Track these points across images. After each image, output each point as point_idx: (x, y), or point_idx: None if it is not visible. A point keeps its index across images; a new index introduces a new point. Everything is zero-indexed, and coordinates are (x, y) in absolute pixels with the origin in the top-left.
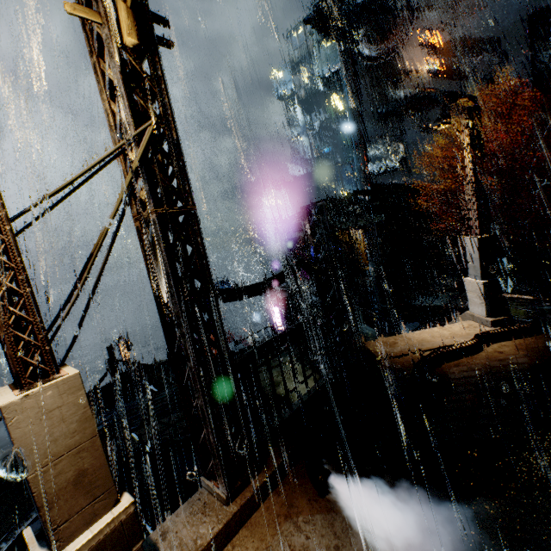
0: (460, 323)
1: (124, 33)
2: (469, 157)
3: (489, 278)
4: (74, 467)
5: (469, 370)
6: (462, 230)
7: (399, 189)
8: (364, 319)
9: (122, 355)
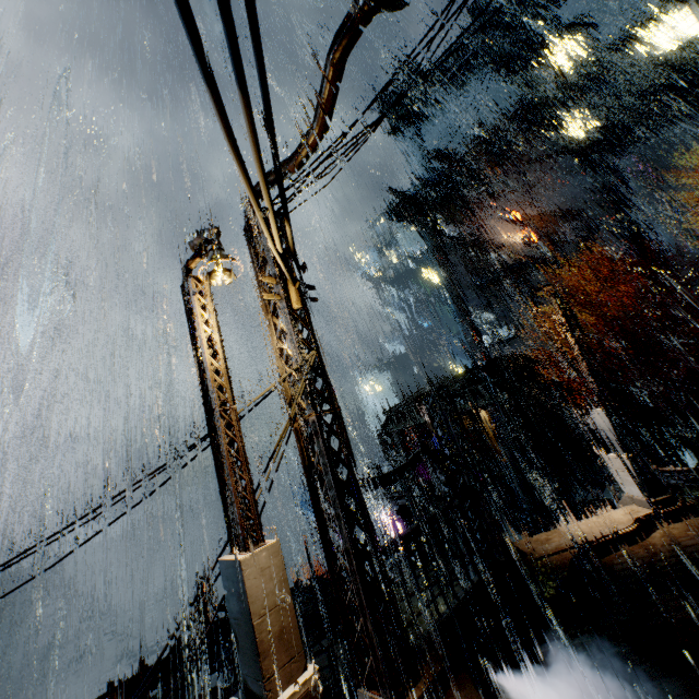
0: (620, 509)
1: (293, 302)
2: (569, 333)
3: (633, 451)
4: (278, 622)
5: (635, 559)
6: None
7: (518, 361)
8: (513, 526)
9: None
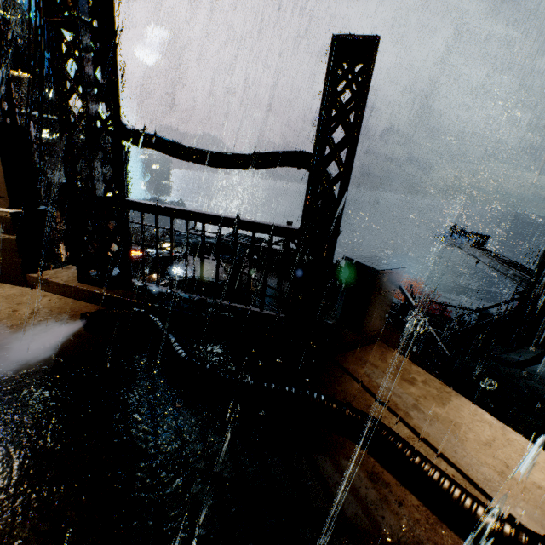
0: None
1: None
2: None
3: None
4: None
5: (360, 500)
6: None
7: None
8: None
9: None
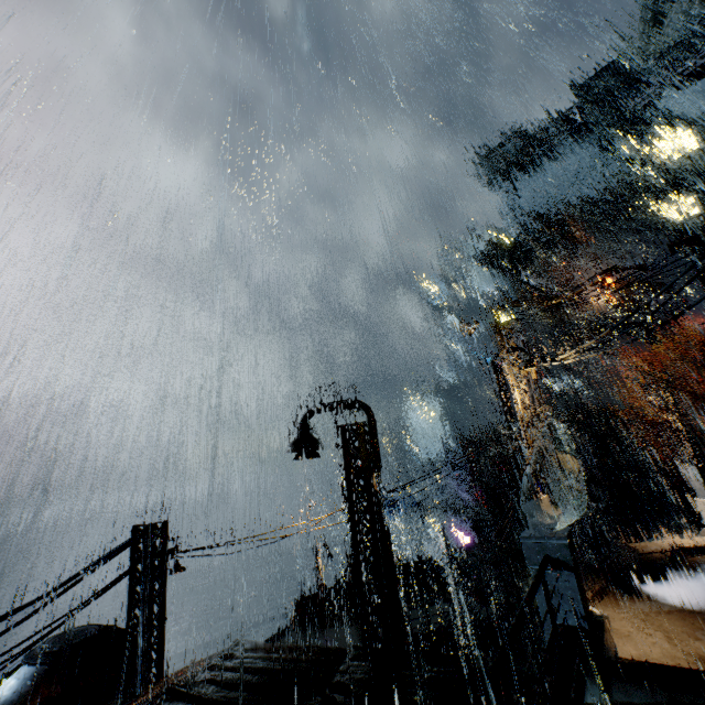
0: (700, 536)
1: (532, 376)
2: (674, 409)
3: None
4: None
5: None
6: (680, 463)
7: (596, 414)
8: None
9: (319, 565)
